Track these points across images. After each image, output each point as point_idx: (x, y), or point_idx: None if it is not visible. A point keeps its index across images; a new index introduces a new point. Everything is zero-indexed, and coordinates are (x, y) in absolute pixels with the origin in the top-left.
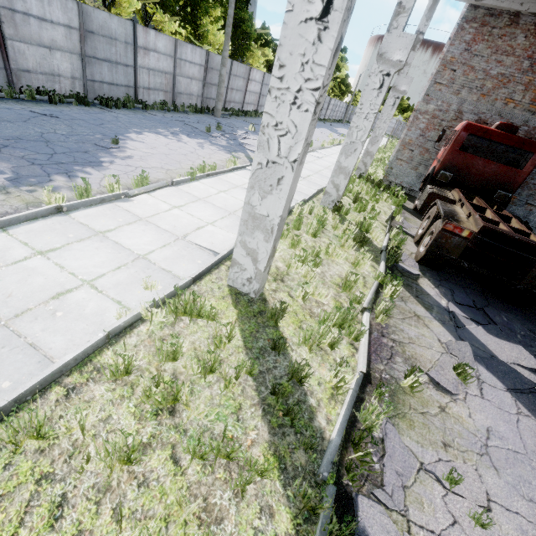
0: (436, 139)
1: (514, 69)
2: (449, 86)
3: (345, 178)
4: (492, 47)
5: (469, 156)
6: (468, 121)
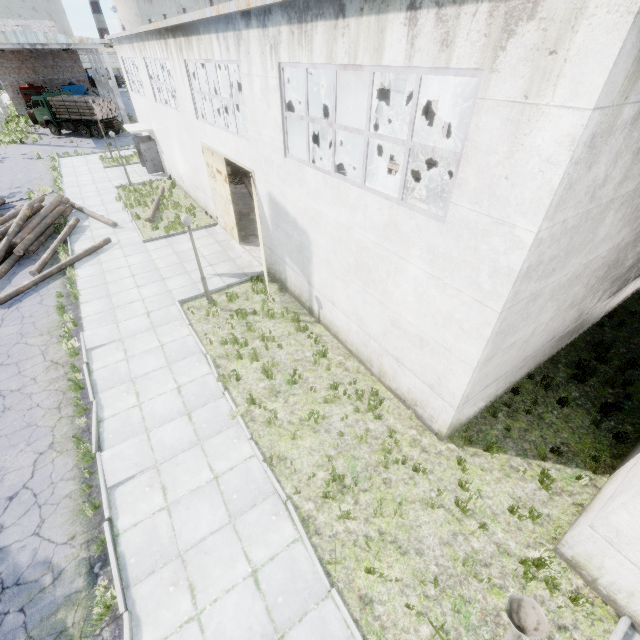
0: (18, 94)
1: (19, 64)
2: (6, 75)
3: (2, 115)
4: (5, 60)
5: (29, 96)
6: (23, 84)
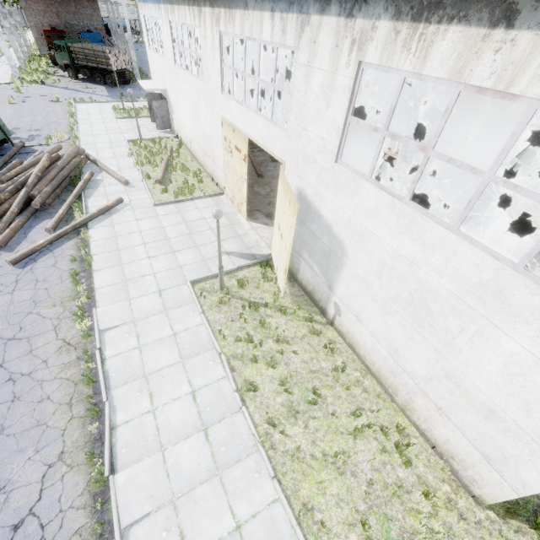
0: (42, 36)
1: (44, 7)
2: (32, 16)
3: (26, 54)
4: (33, 2)
5: (51, 39)
6: (47, 26)
